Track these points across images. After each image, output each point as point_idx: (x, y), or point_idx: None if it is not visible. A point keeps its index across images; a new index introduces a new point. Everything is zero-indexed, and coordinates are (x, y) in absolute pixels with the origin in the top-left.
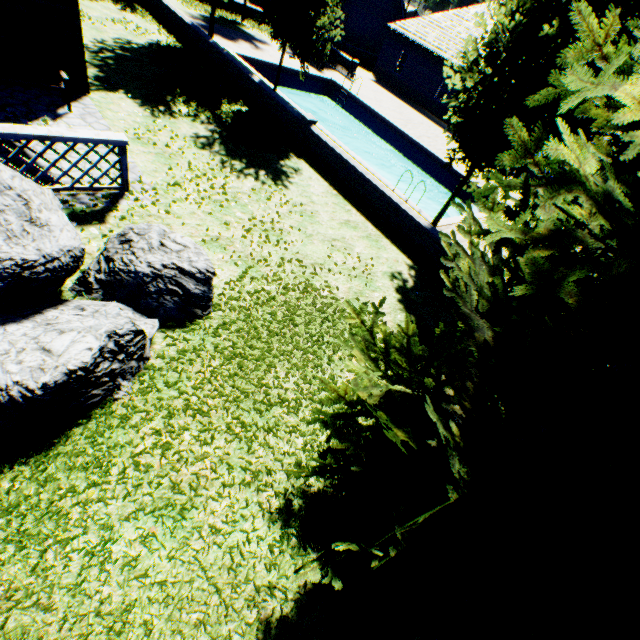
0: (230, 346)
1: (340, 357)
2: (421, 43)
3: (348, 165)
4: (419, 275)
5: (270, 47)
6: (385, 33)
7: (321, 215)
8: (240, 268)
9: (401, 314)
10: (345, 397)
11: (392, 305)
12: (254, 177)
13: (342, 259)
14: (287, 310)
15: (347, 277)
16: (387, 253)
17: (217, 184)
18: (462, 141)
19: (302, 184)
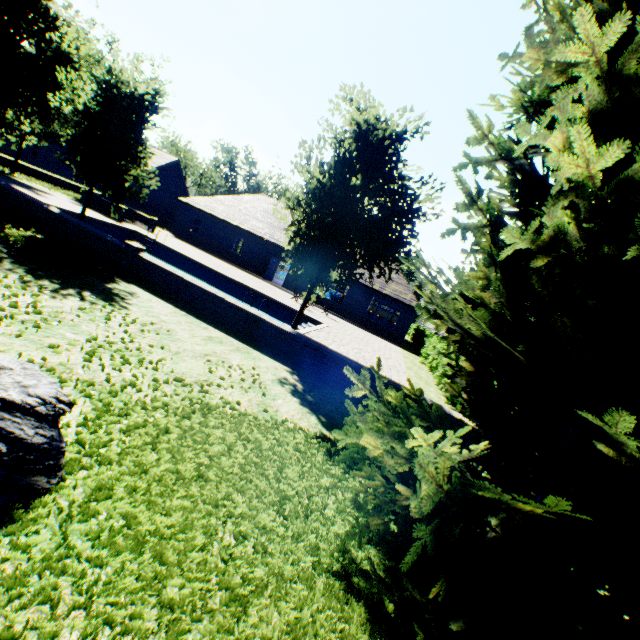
0: (123, 526)
1: (288, 483)
2: (212, 213)
3: (193, 286)
4: (302, 378)
5: (55, 197)
6: (174, 206)
7: (180, 332)
8: (96, 400)
9: (312, 417)
10: (443, 485)
11: (299, 409)
12: (78, 297)
13: (225, 372)
14: (192, 441)
15: (241, 389)
16: (264, 362)
17: (21, 302)
18: (303, 260)
19: (144, 305)
